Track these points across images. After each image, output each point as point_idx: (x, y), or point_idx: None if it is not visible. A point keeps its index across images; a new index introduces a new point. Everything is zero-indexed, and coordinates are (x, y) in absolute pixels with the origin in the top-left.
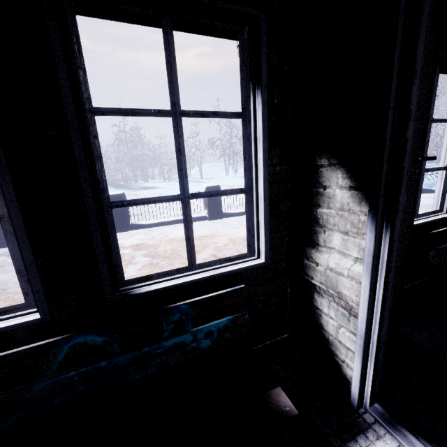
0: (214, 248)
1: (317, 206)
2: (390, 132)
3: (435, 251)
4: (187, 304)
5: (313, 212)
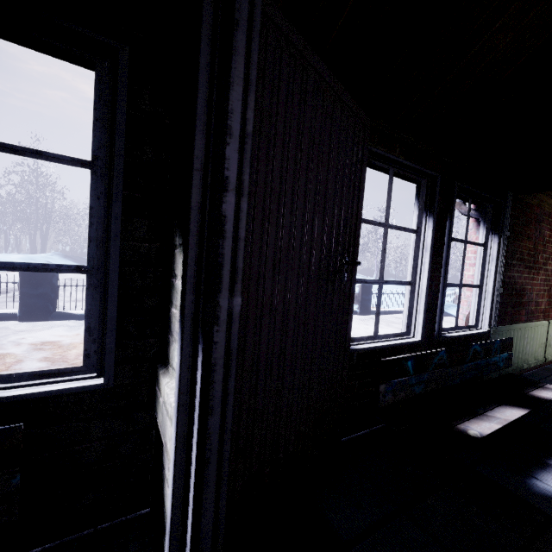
0: None
1: (171, 303)
2: (198, 201)
3: (388, 386)
4: None
5: (170, 312)
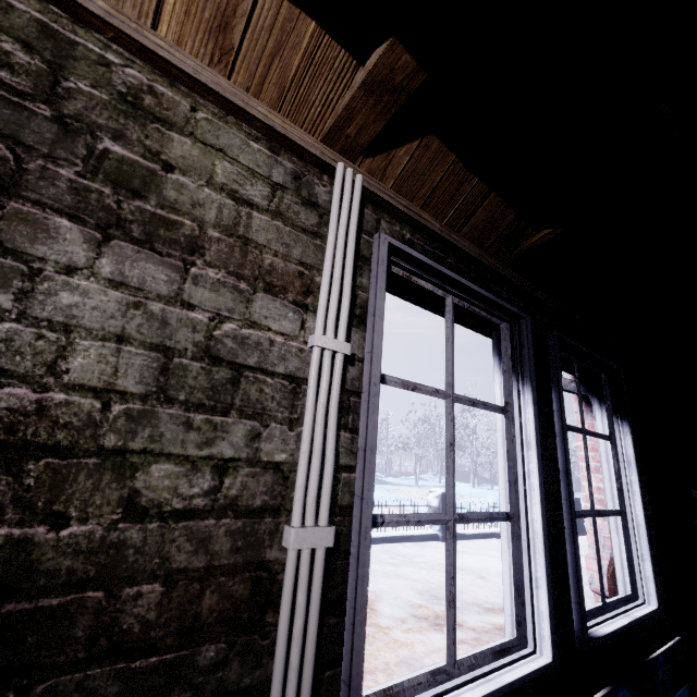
0: (396, 599)
1: None
2: None
3: None
4: (661, 655)
5: None
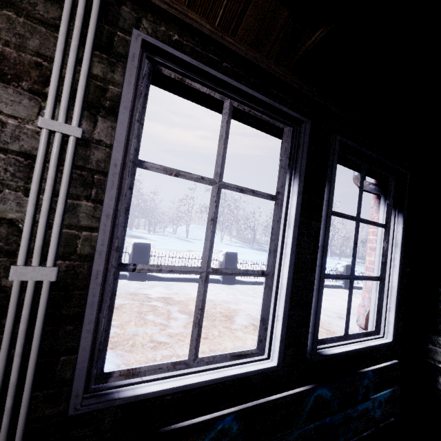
0: (246, 315)
1: None
2: None
3: None
4: (371, 370)
5: (438, 306)
